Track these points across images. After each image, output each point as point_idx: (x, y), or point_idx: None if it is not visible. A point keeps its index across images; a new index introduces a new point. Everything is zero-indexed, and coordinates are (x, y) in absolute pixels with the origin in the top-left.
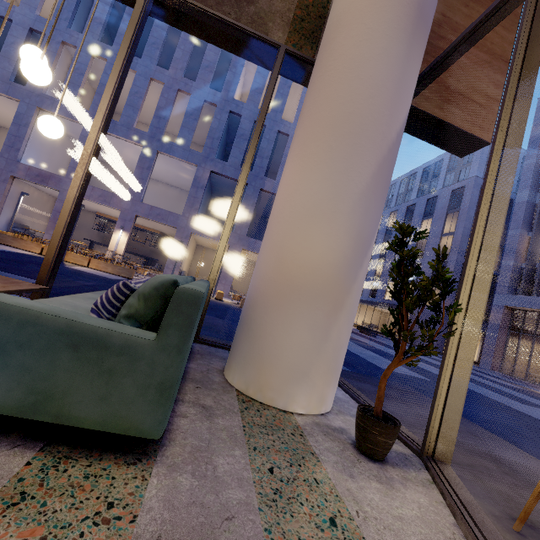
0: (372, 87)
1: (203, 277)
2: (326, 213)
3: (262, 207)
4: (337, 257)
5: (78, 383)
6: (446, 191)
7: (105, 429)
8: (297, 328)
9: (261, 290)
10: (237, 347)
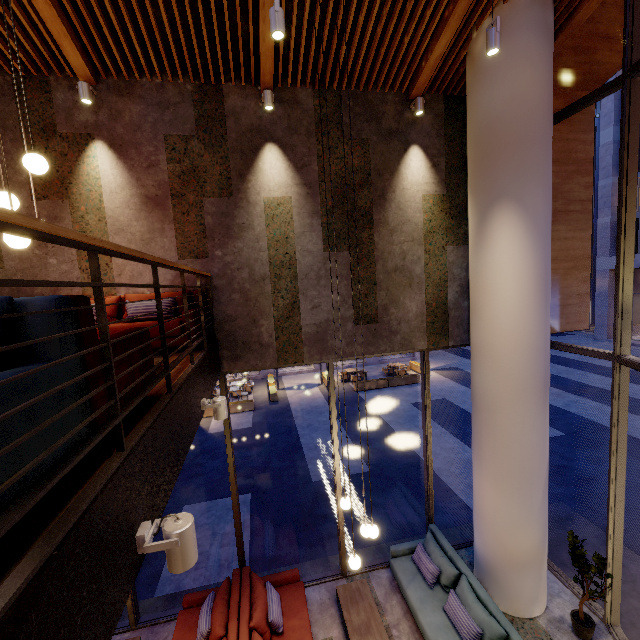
0: (531, 450)
1: None
2: (525, 523)
3: None
4: (536, 542)
5: None
6: None
7: None
8: (526, 581)
9: (496, 561)
10: (489, 586)
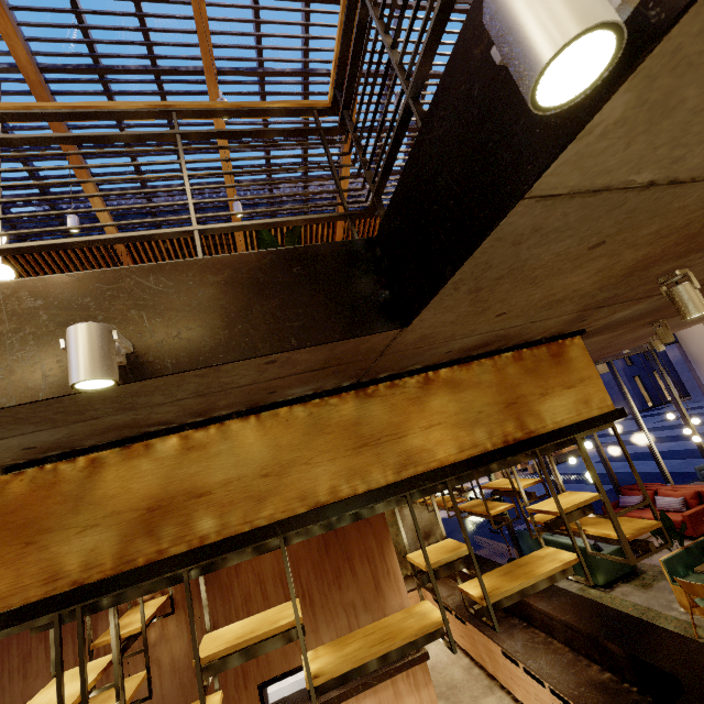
0: None
1: None
2: None
3: None
4: None
5: None
6: None
7: None
8: None
9: None
10: None
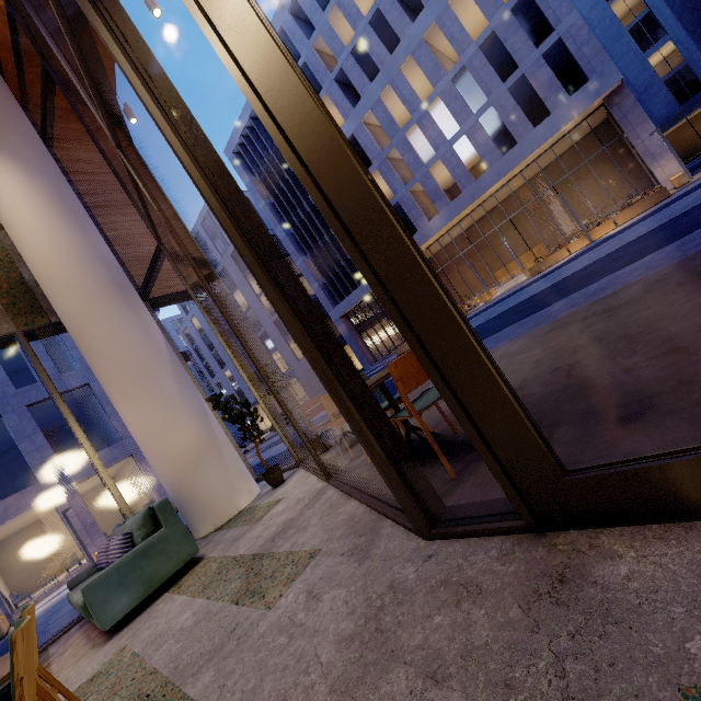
0: (135, 346)
1: (44, 572)
2: (172, 418)
3: (47, 420)
4: (197, 432)
5: (156, 564)
6: (228, 259)
7: (180, 566)
8: (210, 477)
9: (176, 481)
10: (191, 518)
